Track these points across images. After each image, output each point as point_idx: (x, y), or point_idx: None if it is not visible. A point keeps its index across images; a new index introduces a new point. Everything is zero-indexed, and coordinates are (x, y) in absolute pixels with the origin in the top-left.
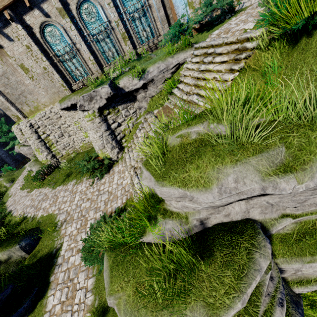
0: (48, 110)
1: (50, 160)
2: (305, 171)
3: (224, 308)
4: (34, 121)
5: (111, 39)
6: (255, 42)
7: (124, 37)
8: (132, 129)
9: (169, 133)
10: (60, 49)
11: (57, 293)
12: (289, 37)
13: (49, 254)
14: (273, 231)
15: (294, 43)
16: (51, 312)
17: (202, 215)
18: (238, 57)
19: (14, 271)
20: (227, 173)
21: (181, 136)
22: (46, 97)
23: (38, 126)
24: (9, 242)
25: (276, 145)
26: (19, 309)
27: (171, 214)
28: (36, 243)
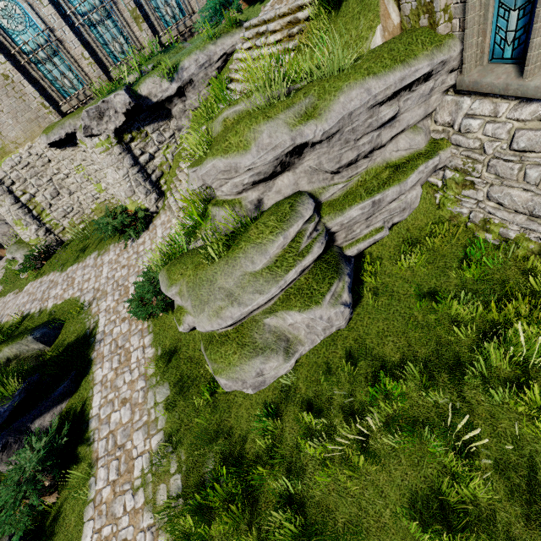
0: (25, 152)
1: (44, 237)
2: (321, 115)
3: (270, 243)
4: (4, 173)
5: (114, 21)
6: (306, 11)
7: (135, 17)
8: (173, 163)
9: (212, 122)
10: (27, 40)
11: (106, 365)
12: (335, 2)
13: (81, 337)
14: (322, 199)
15: (338, 7)
16: (102, 381)
17: (255, 196)
18: (291, 32)
19: (33, 366)
20: (262, 131)
21: (223, 119)
22: (16, 129)
23: (12, 181)
24: (15, 337)
25: (301, 100)
26: (58, 389)
27: (224, 202)
28: (58, 333)
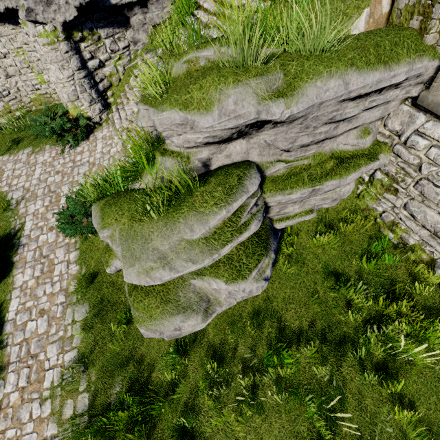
0: None
1: None
2: (293, 96)
3: (212, 215)
4: None
5: None
6: None
7: None
8: (123, 76)
9: (174, 60)
10: None
11: (28, 271)
12: None
13: (4, 236)
14: (267, 173)
15: None
16: (22, 287)
17: (204, 154)
18: None
19: None
20: (229, 94)
21: (188, 61)
22: None
23: None
24: None
25: (276, 71)
26: None
27: (172, 153)
28: None
